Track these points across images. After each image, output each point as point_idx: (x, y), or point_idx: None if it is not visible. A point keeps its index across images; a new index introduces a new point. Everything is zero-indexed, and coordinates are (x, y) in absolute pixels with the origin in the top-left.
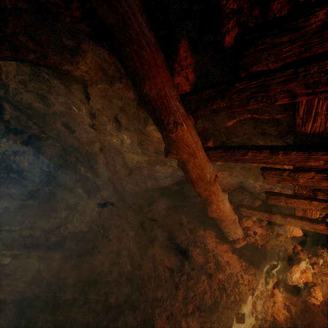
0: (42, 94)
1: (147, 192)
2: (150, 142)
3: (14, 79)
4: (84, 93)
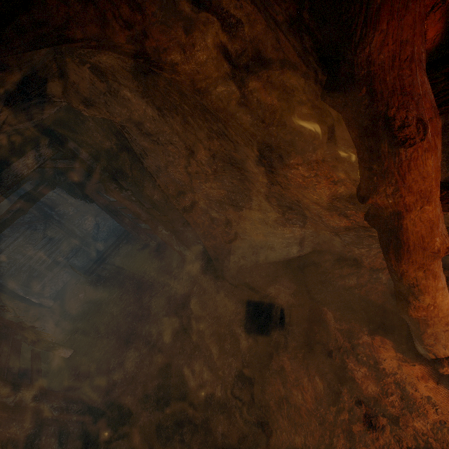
0: (120, 123)
1: (258, 268)
2: (282, 188)
3: (85, 101)
4: (181, 115)
